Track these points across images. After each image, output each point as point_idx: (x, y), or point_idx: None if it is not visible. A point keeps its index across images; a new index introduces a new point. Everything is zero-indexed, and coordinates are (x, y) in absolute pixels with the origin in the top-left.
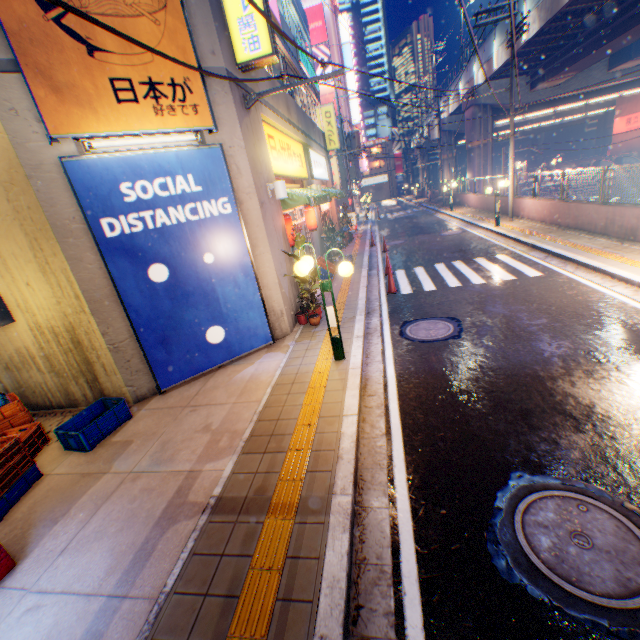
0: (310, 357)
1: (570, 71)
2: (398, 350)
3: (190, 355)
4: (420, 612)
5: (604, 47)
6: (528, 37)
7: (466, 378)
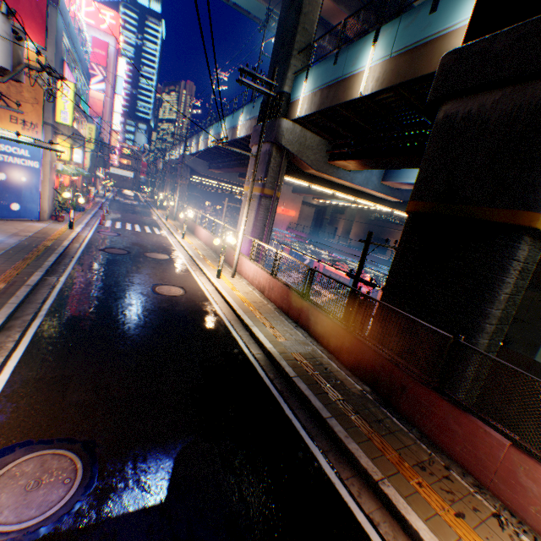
0: (59, 227)
1: (220, 171)
2: (95, 234)
3: (3, 210)
4: (83, 250)
5: (226, 169)
6: (201, 150)
7: (113, 240)
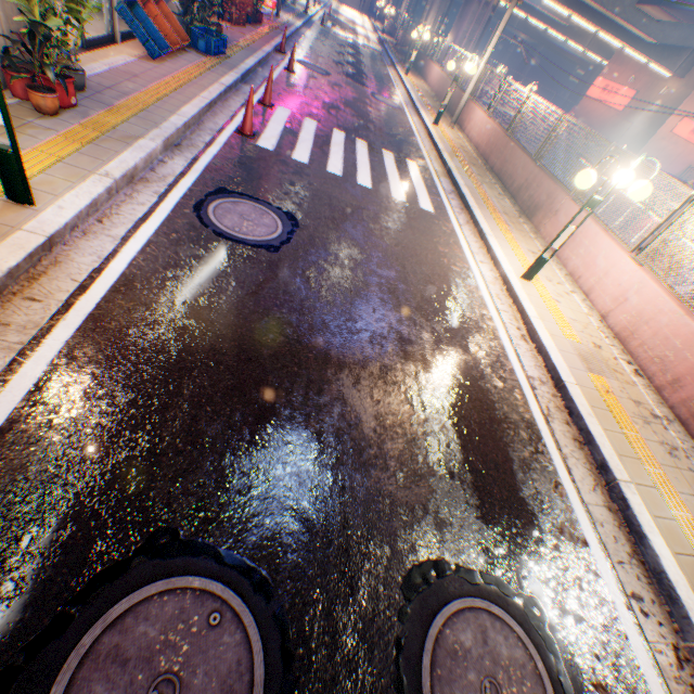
0: None
1: None
2: (169, 232)
3: None
4: None
5: None
6: None
7: (232, 324)
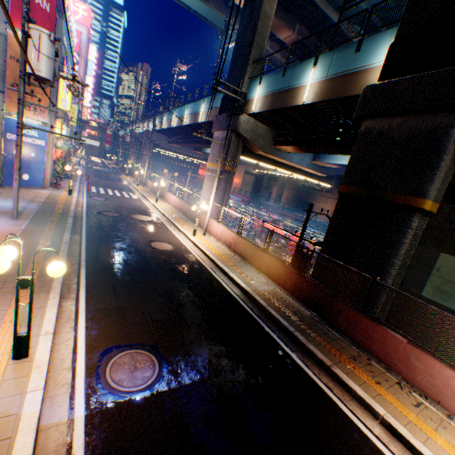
0: (60, 193)
1: (179, 145)
2: (89, 199)
3: None
4: (86, 213)
5: (185, 144)
6: (165, 128)
7: (104, 204)
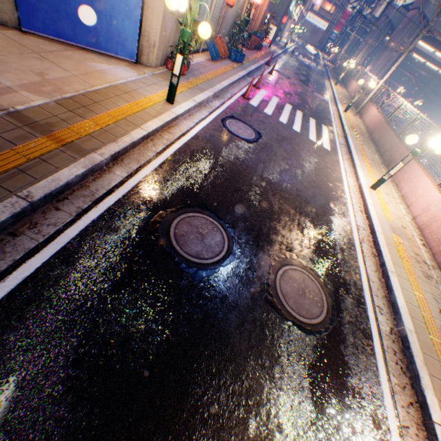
0: (152, 89)
1: None
2: (211, 126)
3: (58, 17)
4: (97, 216)
5: None
6: None
7: (230, 161)
